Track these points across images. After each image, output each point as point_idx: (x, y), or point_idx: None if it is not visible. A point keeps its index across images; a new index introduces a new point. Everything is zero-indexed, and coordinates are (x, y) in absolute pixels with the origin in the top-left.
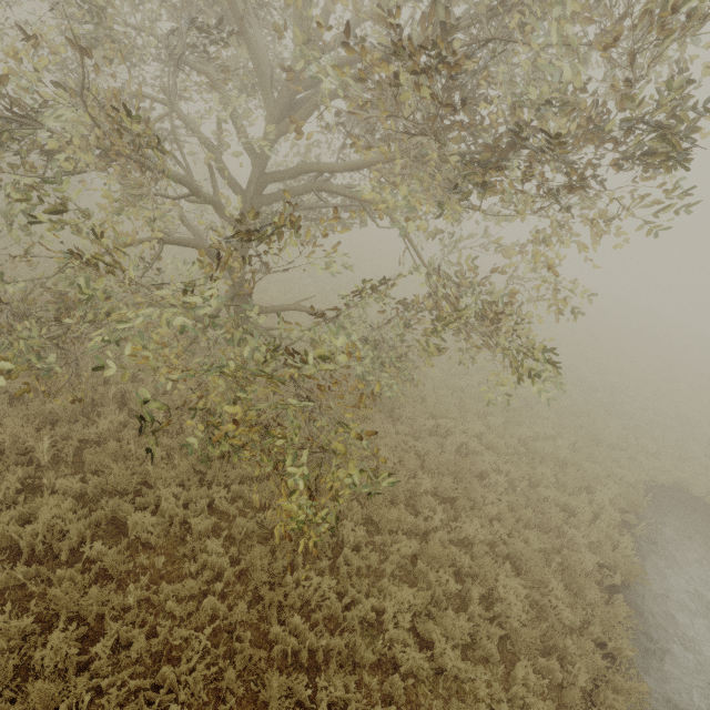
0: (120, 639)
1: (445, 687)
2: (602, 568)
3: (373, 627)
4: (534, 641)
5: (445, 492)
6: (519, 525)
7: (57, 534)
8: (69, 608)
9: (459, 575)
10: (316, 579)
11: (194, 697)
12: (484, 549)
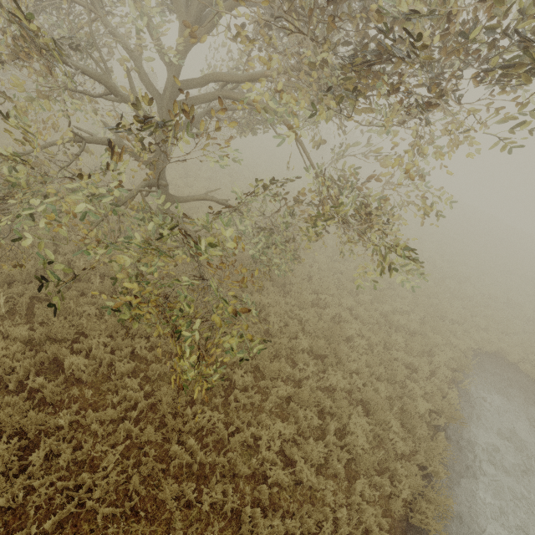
0: (53, 450)
1: (301, 494)
2: (432, 412)
3: (251, 448)
4: (372, 465)
5: (318, 350)
6: (372, 378)
7: (8, 369)
8: (14, 425)
9: (322, 412)
10: (209, 413)
11: (108, 494)
12: (343, 395)
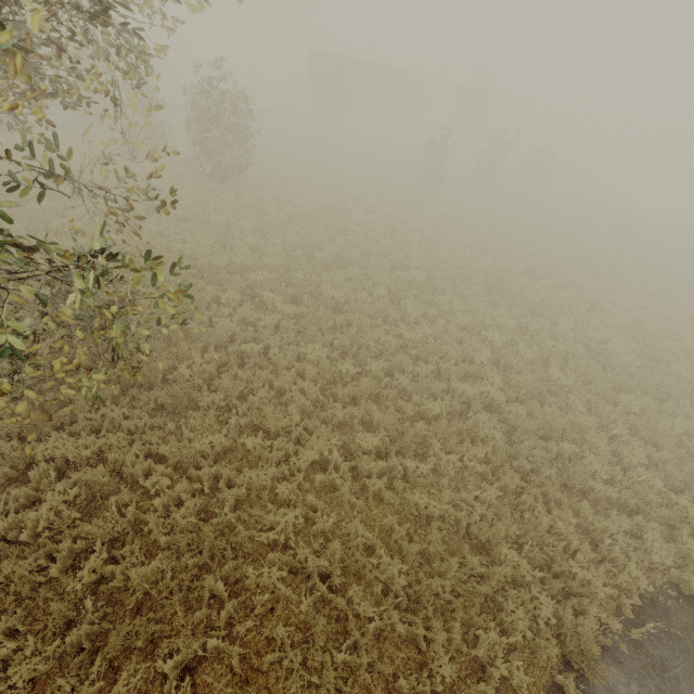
0: None
1: None
2: None
3: None
4: None
5: (140, 587)
6: (240, 693)
7: None
8: None
9: None
10: None
11: None
12: None
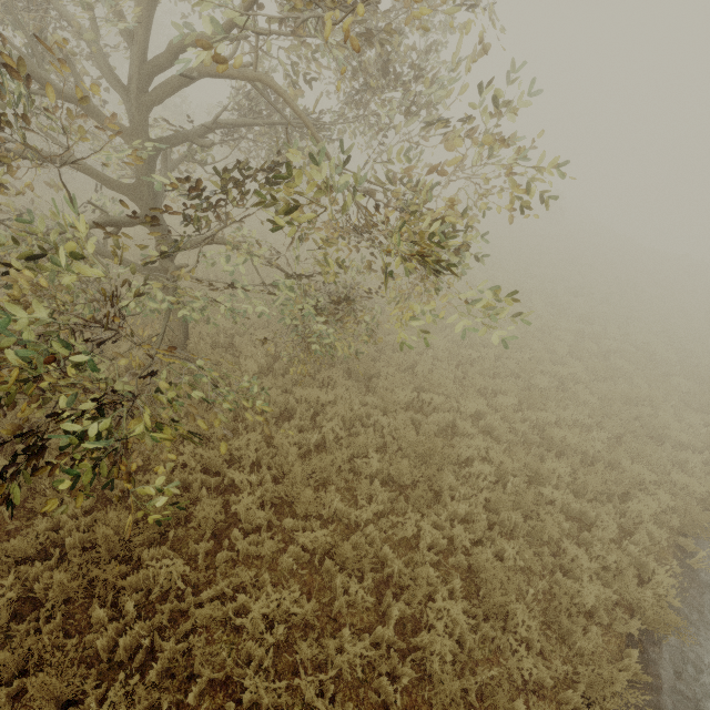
0: None
1: None
2: (620, 607)
3: (238, 632)
4: (454, 697)
5: (402, 477)
6: (495, 531)
7: None
8: None
9: (388, 584)
10: (166, 561)
11: None
12: (431, 556)
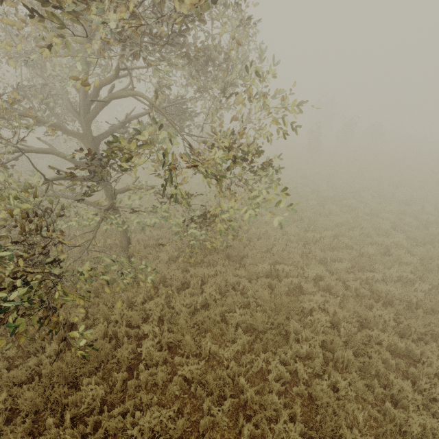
0: None
1: None
2: None
3: None
4: None
5: (259, 326)
6: (330, 366)
7: None
8: None
9: (245, 407)
10: (91, 386)
11: None
12: (277, 386)
